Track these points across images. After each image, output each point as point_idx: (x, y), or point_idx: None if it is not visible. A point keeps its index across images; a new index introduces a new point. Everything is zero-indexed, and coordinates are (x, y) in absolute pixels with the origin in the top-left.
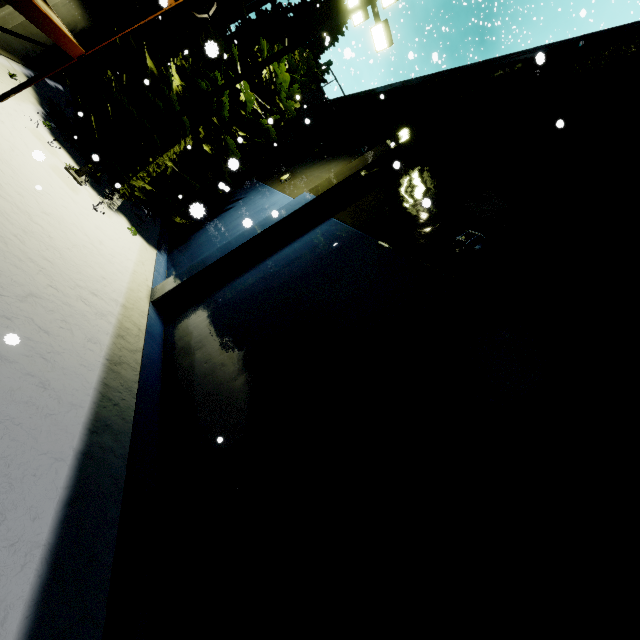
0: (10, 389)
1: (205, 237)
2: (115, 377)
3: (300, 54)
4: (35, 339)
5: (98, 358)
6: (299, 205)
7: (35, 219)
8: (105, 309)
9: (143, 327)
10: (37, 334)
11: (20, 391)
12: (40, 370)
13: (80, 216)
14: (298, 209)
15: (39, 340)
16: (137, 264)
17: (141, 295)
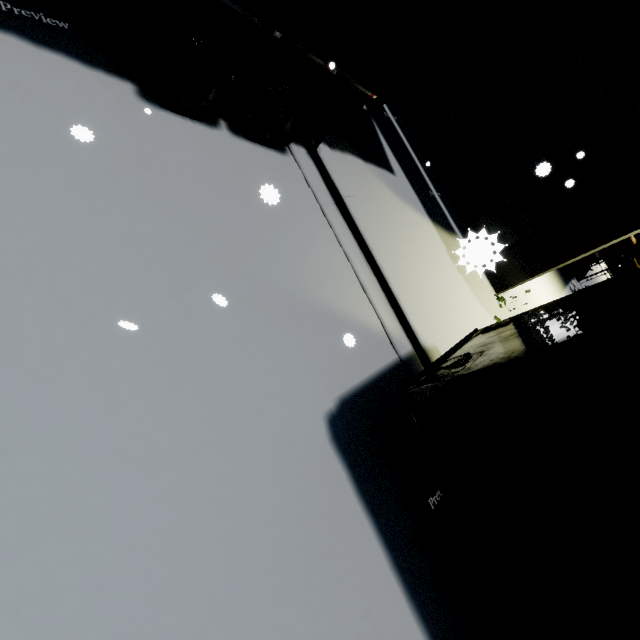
0: None
1: None
2: None
3: None
4: None
5: None
6: None
7: None
8: None
9: None
10: None
11: None
12: None
13: None
14: None
15: None
16: None
17: None
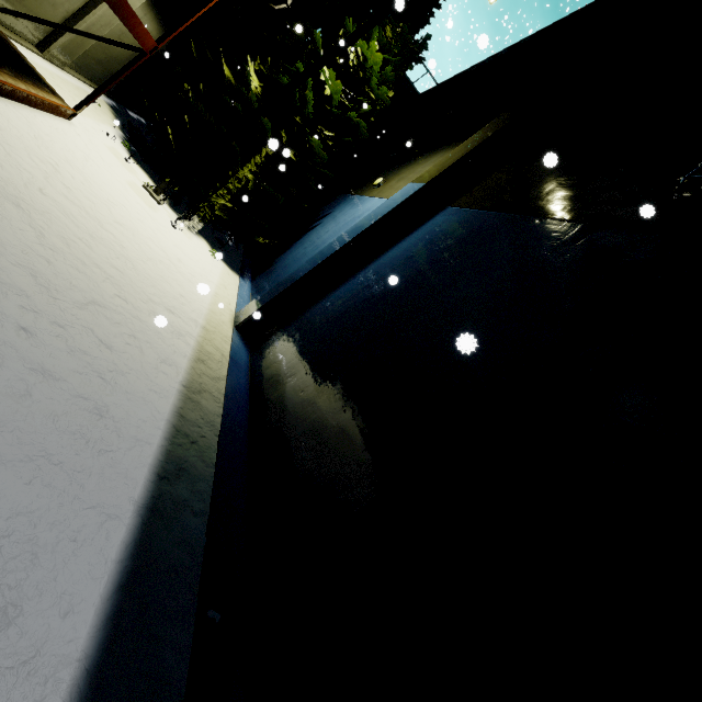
0: (52, 414)
1: (291, 258)
2: (193, 408)
3: (392, 29)
4: (93, 354)
5: (172, 384)
6: (404, 196)
7: (106, 227)
8: (182, 329)
9: (226, 353)
10: (96, 348)
11: (66, 418)
12: (96, 392)
13: (157, 232)
14: (404, 201)
15: (98, 356)
16: (219, 287)
17: (224, 319)
